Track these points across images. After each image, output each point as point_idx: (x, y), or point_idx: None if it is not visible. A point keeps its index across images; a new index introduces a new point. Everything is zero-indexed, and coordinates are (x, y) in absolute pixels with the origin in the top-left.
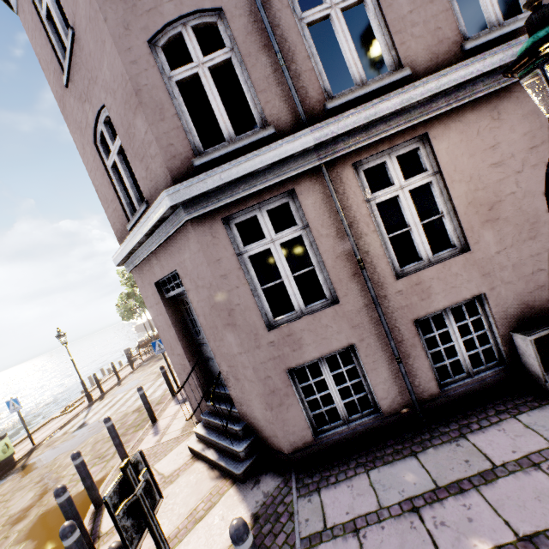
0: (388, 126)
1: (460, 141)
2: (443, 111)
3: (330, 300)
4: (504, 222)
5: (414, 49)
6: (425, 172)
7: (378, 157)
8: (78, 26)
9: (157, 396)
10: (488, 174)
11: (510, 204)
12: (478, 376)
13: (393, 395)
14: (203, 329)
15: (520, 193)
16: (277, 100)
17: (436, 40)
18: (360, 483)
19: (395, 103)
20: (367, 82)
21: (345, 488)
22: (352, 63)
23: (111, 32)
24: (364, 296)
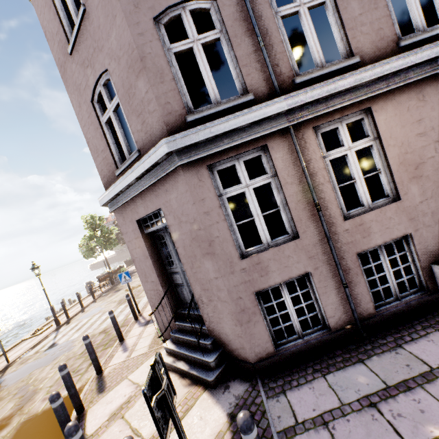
0: (342, 99)
1: (394, 115)
2: (383, 91)
3: (291, 236)
4: (426, 179)
5: (362, 42)
6: (367, 138)
7: (332, 123)
8: (90, 3)
9: (120, 320)
10: (415, 141)
11: (431, 165)
12: (404, 299)
13: (339, 314)
14: (181, 259)
15: (438, 157)
16: (256, 74)
17: (378, 37)
18: (320, 385)
19: (350, 81)
20: (326, 65)
21: (307, 390)
22: (314, 50)
23: (123, 8)
24: (319, 233)
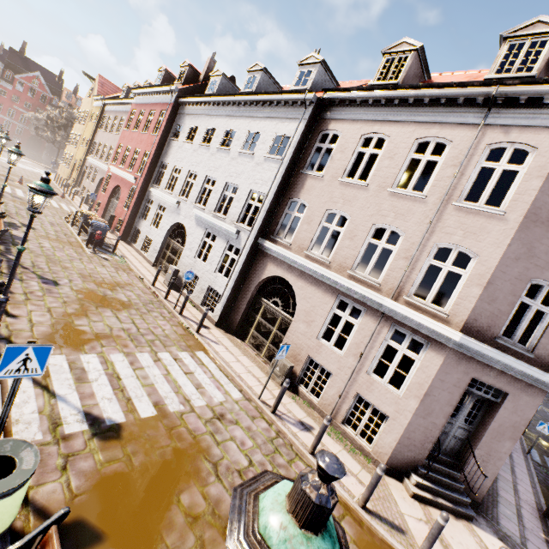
0: None
1: None
2: None
3: None
4: None
5: None
6: None
7: None
8: None
9: (226, 400)
10: None
11: None
12: None
13: None
14: (489, 429)
15: None
16: None
17: None
18: (502, 516)
19: None
20: None
21: (502, 519)
22: None
23: None
24: None
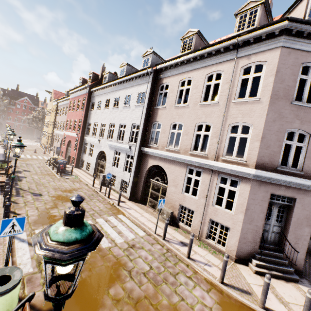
0: None
1: None
2: None
3: None
4: None
5: None
6: None
7: None
8: None
9: (135, 237)
10: None
11: None
12: None
13: None
14: (292, 222)
15: None
16: None
17: None
18: None
19: None
20: None
21: None
22: None
23: None
24: None
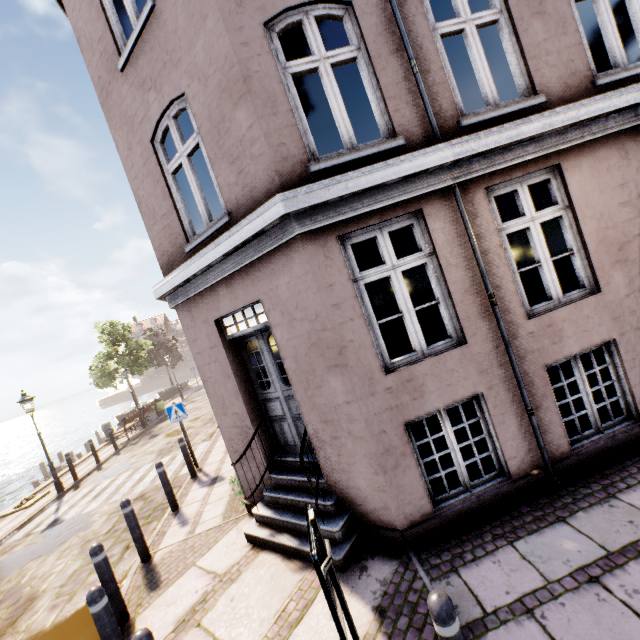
0: (524, 151)
1: (591, 176)
2: (577, 142)
3: (455, 341)
4: (633, 264)
5: (548, 77)
6: (555, 205)
7: (510, 184)
8: None
9: None
10: (617, 213)
11: (638, 246)
12: (607, 431)
13: (522, 454)
14: (289, 376)
15: None
16: (407, 110)
17: (568, 72)
18: (508, 557)
19: (537, 127)
20: (500, 105)
21: (490, 564)
22: (485, 83)
23: (220, 6)
24: (493, 337)
